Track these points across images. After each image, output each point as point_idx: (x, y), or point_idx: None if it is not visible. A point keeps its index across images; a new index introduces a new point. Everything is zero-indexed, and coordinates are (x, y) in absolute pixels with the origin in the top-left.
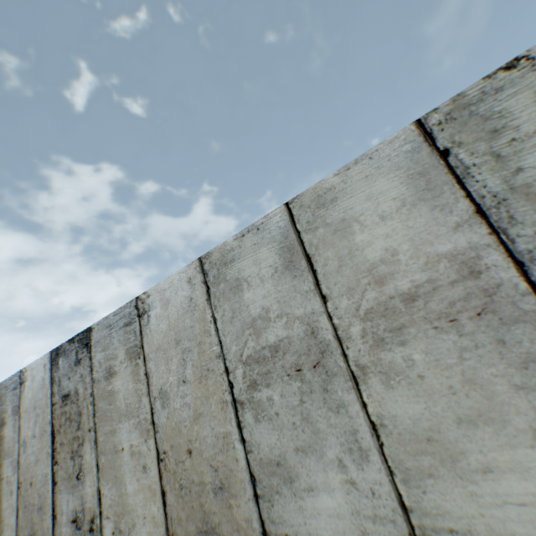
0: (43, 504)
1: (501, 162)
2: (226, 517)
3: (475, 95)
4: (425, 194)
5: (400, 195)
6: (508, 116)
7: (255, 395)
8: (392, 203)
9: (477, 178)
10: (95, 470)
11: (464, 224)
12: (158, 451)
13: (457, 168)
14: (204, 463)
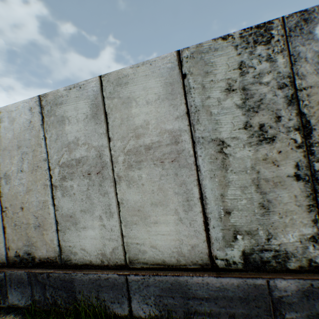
0: None
1: (204, 90)
2: (40, 239)
3: (206, 48)
4: (170, 96)
5: (159, 92)
6: (215, 67)
7: (64, 183)
8: (154, 95)
9: (193, 96)
10: None
11: (180, 117)
12: (2, 207)
13: (187, 87)
14: (31, 214)
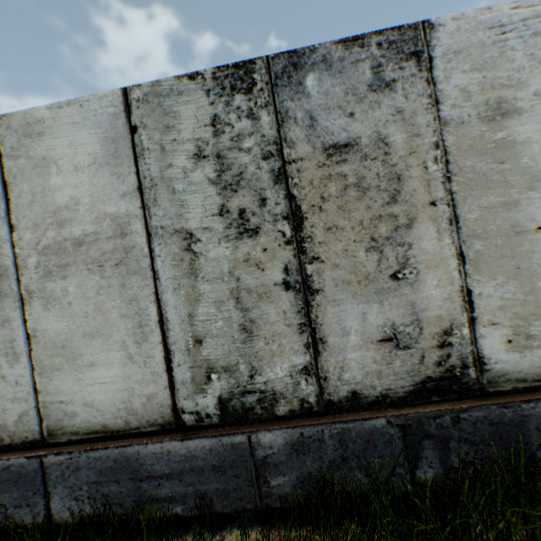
0: None
1: (164, 154)
2: None
3: (167, 89)
4: (112, 160)
5: (95, 153)
6: (179, 120)
7: None
8: (87, 157)
9: (147, 161)
10: None
11: (129, 194)
12: None
13: (138, 147)
14: None
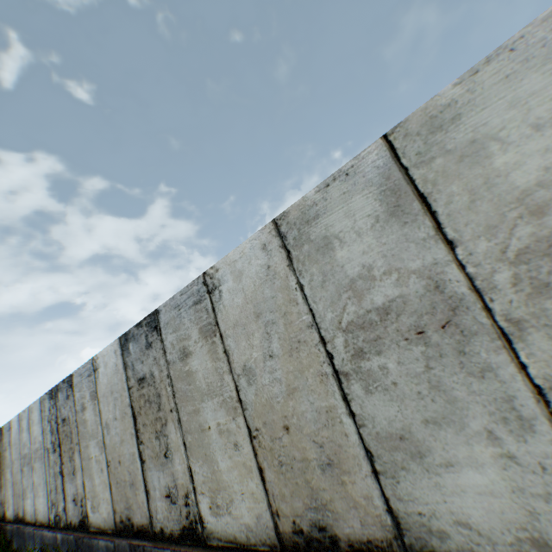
0: (134, 481)
1: None
2: (339, 494)
3: None
4: None
5: None
6: None
7: (363, 365)
8: (551, 104)
9: None
10: (182, 449)
11: None
12: (249, 429)
13: None
14: (306, 439)
